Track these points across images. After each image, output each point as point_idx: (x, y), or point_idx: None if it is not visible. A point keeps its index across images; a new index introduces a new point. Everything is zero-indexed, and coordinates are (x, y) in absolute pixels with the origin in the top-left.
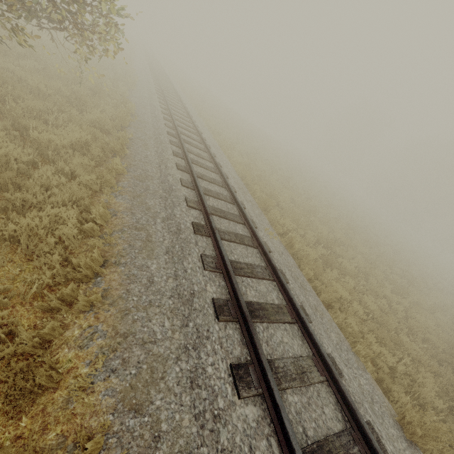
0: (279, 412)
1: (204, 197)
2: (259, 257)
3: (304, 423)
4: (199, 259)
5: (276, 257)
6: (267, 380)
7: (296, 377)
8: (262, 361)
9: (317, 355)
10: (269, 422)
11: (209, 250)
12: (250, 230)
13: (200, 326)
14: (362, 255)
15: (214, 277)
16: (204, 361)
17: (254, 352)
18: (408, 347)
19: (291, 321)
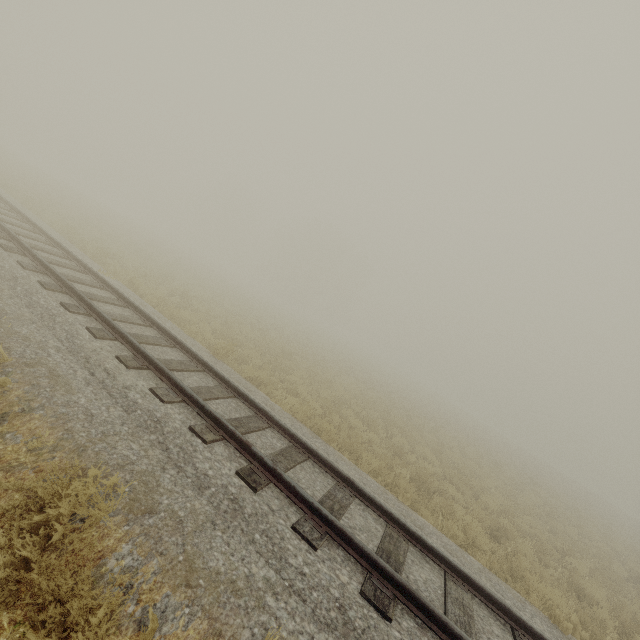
0: (101, 315)
1: (10, 229)
2: (90, 278)
3: (126, 330)
4: (17, 264)
5: (111, 283)
6: (92, 307)
7: (121, 318)
8: (87, 301)
9: (143, 317)
10: (96, 323)
11: (27, 262)
12: (77, 262)
13: (28, 289)
14: (229, 311)
15: (37, 275)
16: (37, 300)
17: (82, 302)
18: (248, 346)
19: (121, 305)
